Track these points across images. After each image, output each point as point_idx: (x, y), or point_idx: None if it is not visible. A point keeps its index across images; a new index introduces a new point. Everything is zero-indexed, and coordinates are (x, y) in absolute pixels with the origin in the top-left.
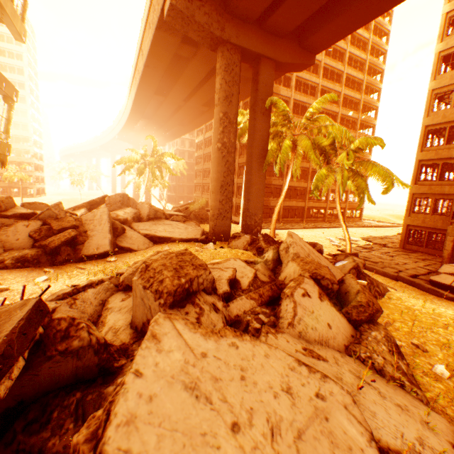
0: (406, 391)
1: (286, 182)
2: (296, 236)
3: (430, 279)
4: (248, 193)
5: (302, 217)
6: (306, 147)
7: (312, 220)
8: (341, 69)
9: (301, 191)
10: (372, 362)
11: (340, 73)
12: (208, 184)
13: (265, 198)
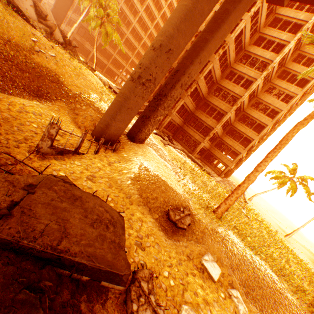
0: (36, 27)
1: (82, 16)
2: (48, 7)
3: (109, 86)
4: (57, 3)
5: (103, 70)
6: (94, 1)
7: (108, 77)
8: (163, 5)
9: (115, 62)
10: (33, 21)
11: (162, 7)
12: (52, 5)
13: (84, 39)
